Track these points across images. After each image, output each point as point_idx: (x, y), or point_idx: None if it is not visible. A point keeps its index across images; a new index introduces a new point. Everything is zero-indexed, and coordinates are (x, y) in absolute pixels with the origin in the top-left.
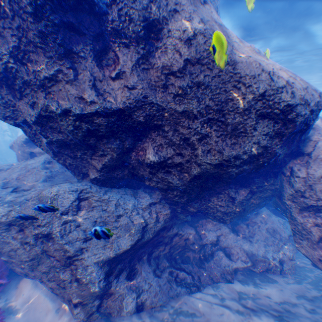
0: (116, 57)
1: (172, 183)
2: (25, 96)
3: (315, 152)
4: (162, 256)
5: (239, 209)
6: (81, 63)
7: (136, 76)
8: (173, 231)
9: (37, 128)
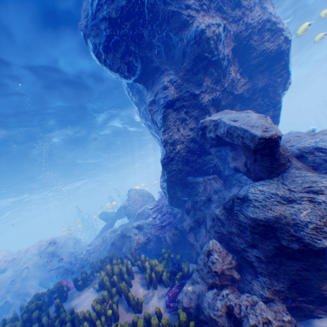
0: None
1: None
2: None
3: None
4: None
5: None
6: None
7: None
8: None
9: None
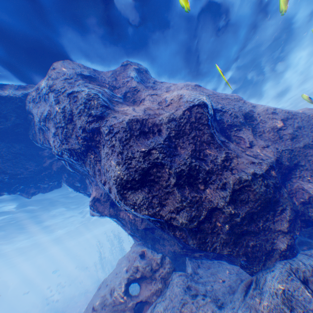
0: (237, 137)
1: None
2: (210, 183)
3: None
4: None
5: None
6: (228, 146)
7: (259, 140)
8: None
9: (232, 207)
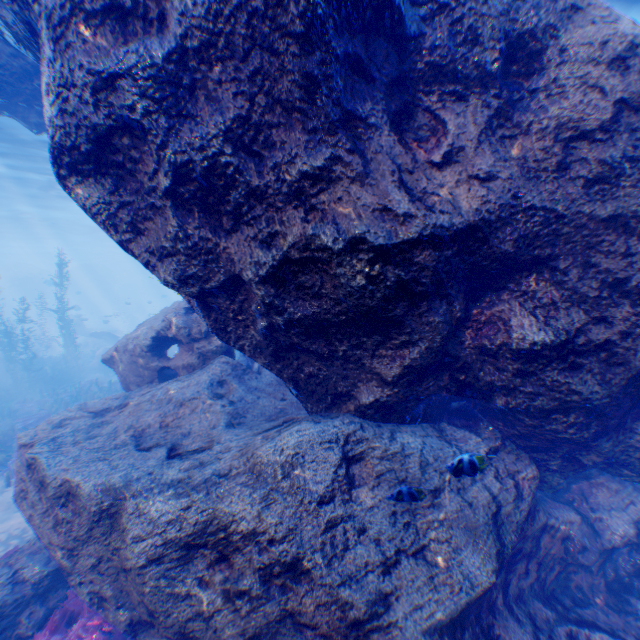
0: (435, 121)
1: (579, 395)
2: (246, 223)
3: None
4: (524, 592)
5: None
6: (370, 139)
7: (488, 154)
8: (539, 521)
9: (269, 292)
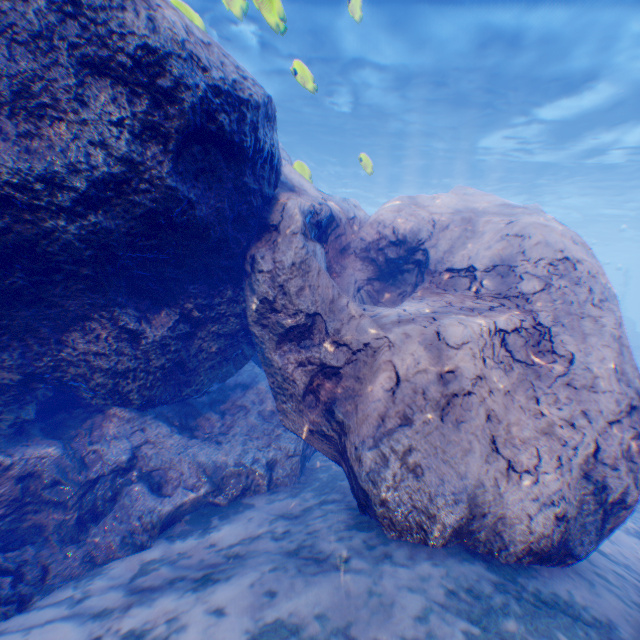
0: None
1: None
2: None
3: (285, 220)
4: None
5: (164, 361)
6: None
7: None
8: None
9: None
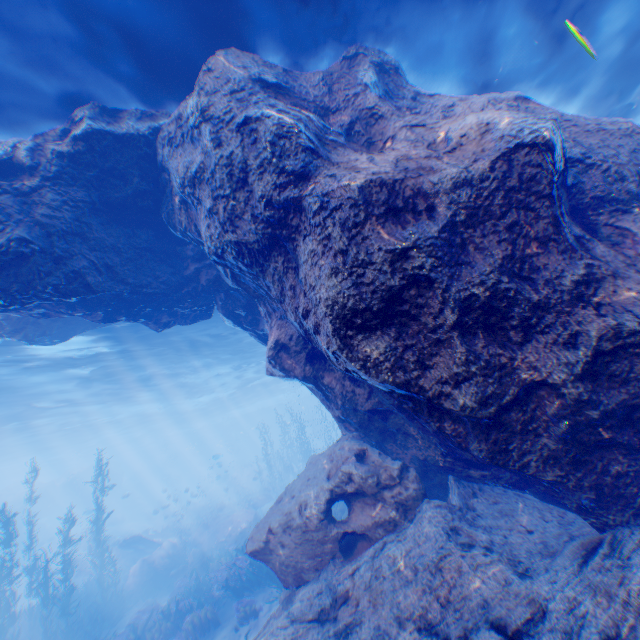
0: (616, 229)
1: None
2: (537, 331)
3: None
4: None
5: None
6: (592, 249)
7: None
8: None
9: (585, 387)
